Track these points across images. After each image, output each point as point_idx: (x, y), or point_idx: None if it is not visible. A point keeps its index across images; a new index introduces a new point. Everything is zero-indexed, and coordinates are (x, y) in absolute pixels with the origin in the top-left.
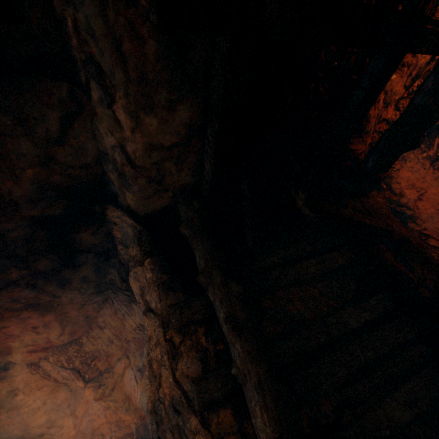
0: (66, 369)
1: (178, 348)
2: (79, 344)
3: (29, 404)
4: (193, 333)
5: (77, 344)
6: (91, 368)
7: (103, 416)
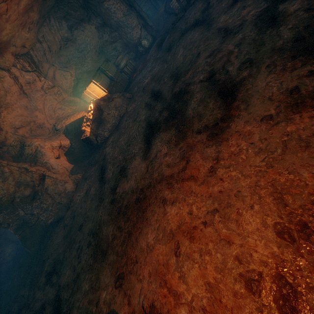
0: (30, 72)
1: (123, 2)
2: (30, 56)
3: (16, 103)
4: (122, 0)
5: (29, 55)
6: (41, 72)
7: (55, 100)
